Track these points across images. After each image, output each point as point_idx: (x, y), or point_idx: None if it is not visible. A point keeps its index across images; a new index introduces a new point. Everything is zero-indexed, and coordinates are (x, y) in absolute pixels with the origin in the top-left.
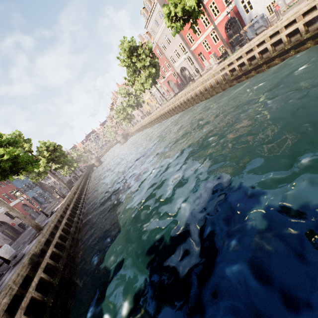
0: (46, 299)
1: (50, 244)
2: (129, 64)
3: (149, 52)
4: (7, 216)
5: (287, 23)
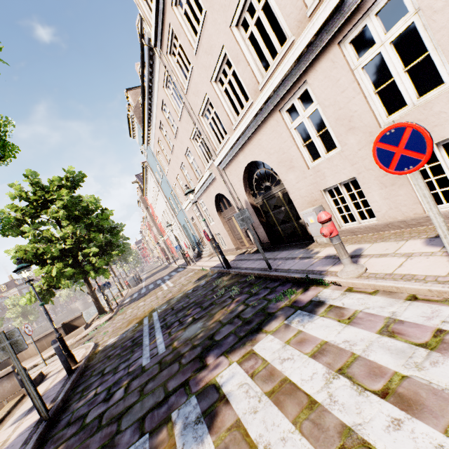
0: None
1: None
2: None
3: None
4: None
5: None
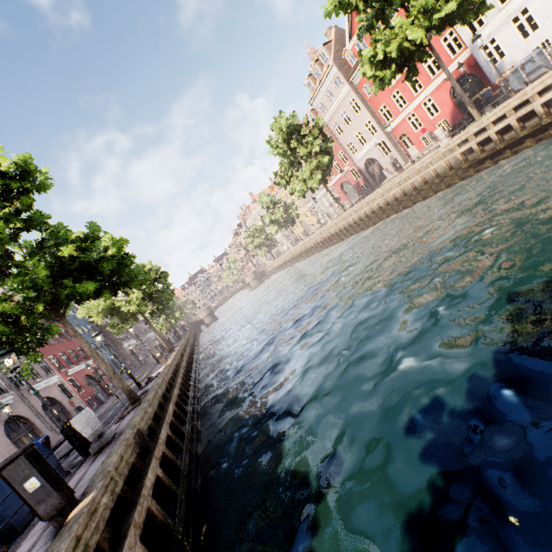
0: (171, 523)
1: (162, 421)
2: (285, 151)
3: (319, 133)
4: (61, 391)
5: None
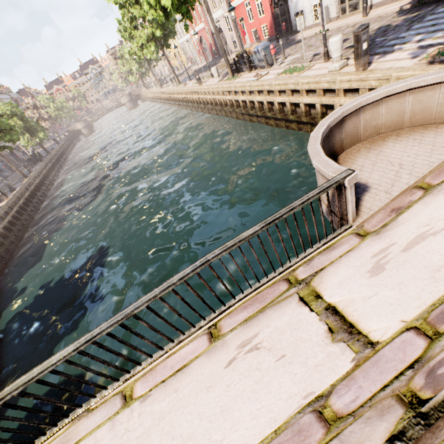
0: None
1: None
2: (123, 2)
3: None
4: None
5: (258, 90)
